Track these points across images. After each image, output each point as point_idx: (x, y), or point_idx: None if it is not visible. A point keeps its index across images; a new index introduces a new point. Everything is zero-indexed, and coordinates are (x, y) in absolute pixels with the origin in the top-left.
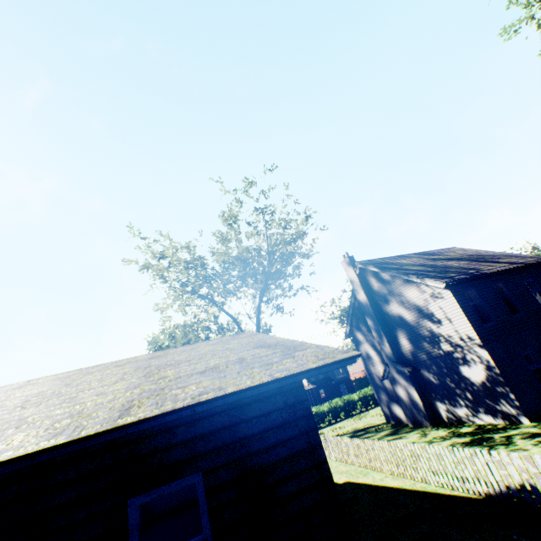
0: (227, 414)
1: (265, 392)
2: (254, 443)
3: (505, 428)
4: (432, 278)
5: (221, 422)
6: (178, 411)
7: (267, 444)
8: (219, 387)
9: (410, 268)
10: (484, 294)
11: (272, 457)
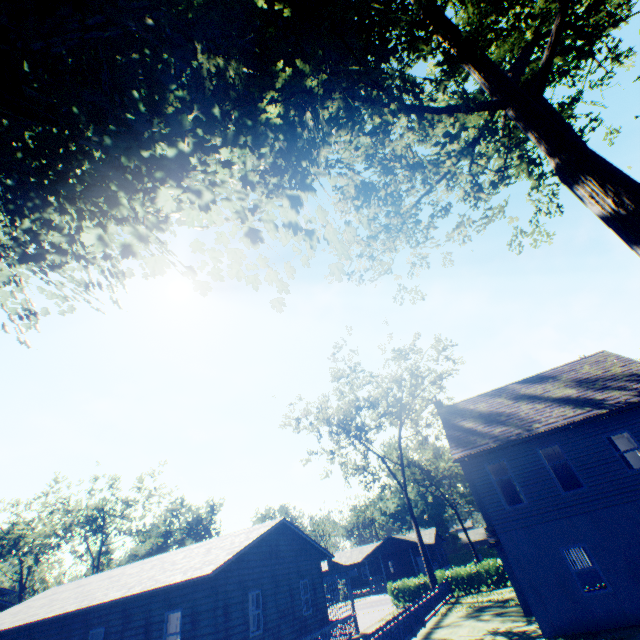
0: (193, 587)
1: (206, 579)
2: (198, 601)
3: (526, 637)
4: (455, 449)
5: (191, 589)
6: (160, 587)
7: (202, 602)
8: (174, 579)
9: (465, 424)
10: (521, 465)
11: (202, 608)
